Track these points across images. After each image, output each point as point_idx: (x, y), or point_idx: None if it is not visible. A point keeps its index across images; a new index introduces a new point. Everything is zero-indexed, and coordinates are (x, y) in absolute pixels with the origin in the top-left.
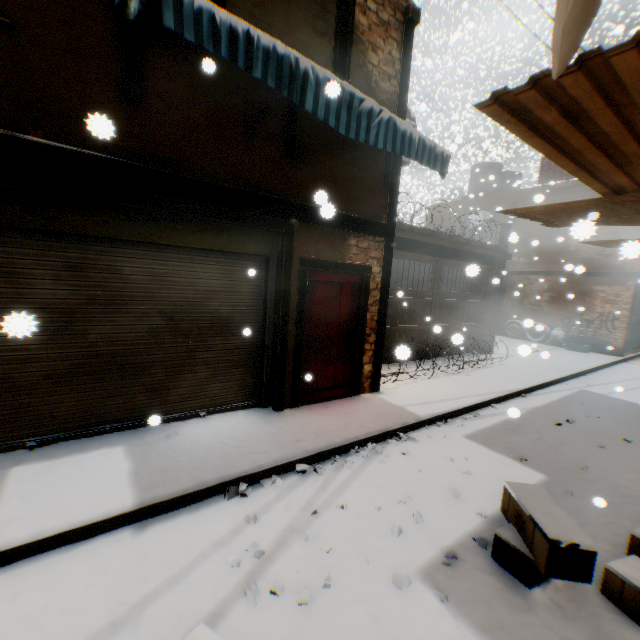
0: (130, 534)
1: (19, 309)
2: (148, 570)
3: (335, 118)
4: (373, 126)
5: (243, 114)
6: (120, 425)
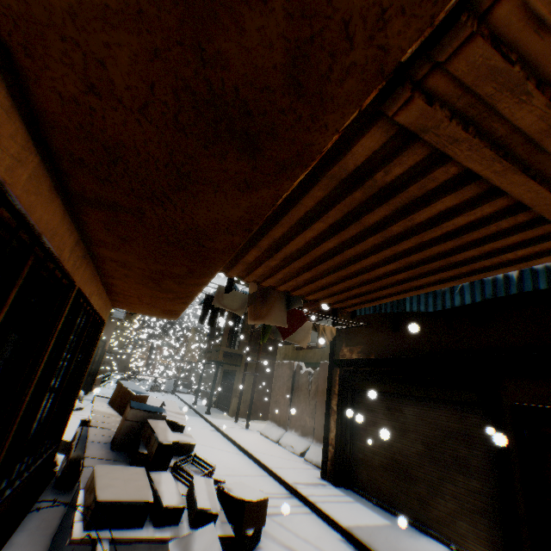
0: (338, 535)
1: (374, 426)
2: (320, 540)
3: (425, 305)
4: (455, 293)
5: (443, 311)
6: (405, 515)
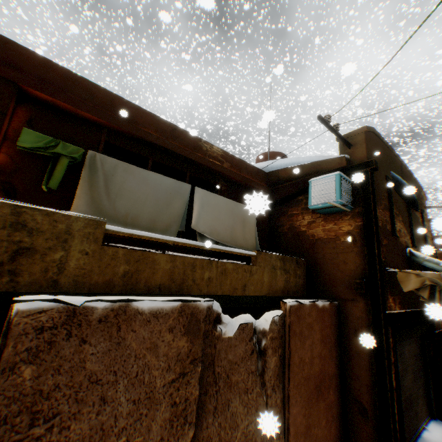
0: None
1: None
2: None
3: None
4: None
5: None
6: (412, 436)
